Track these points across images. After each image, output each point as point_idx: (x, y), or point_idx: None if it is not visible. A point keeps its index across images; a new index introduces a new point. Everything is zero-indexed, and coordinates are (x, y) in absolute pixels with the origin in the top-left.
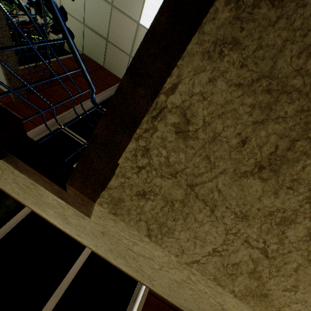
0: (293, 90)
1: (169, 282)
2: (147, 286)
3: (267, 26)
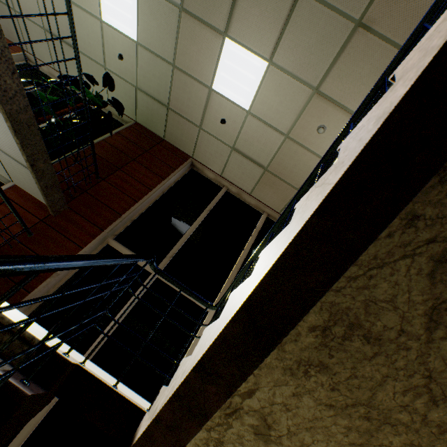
0: (399, 423)
1: None
2: None
3: (361, 359)
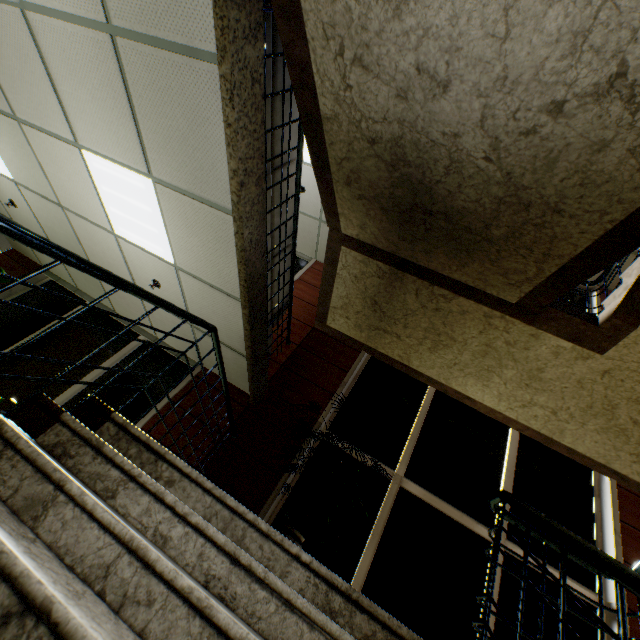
0: None
1: None
2: (615, 473)
3: None
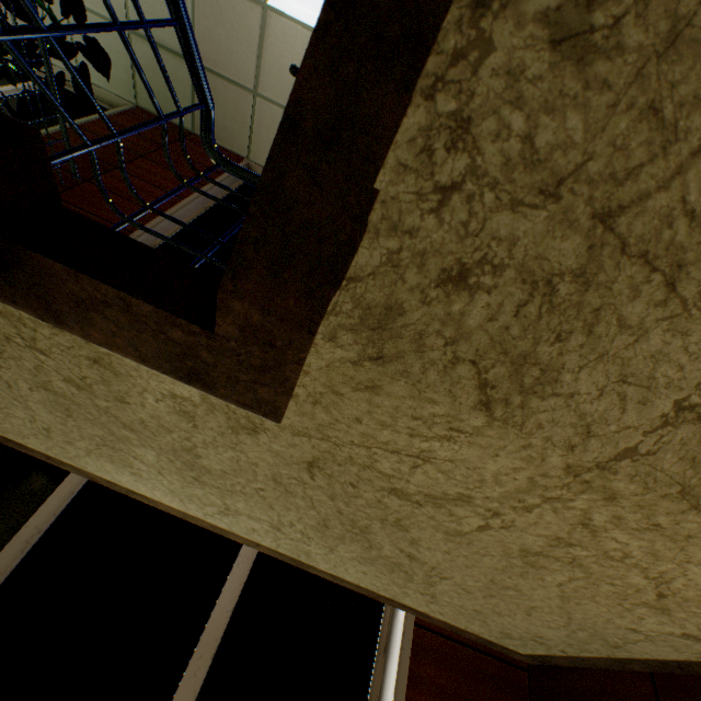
0: None
1: (496, 567)
2: (411, 609)
3: None
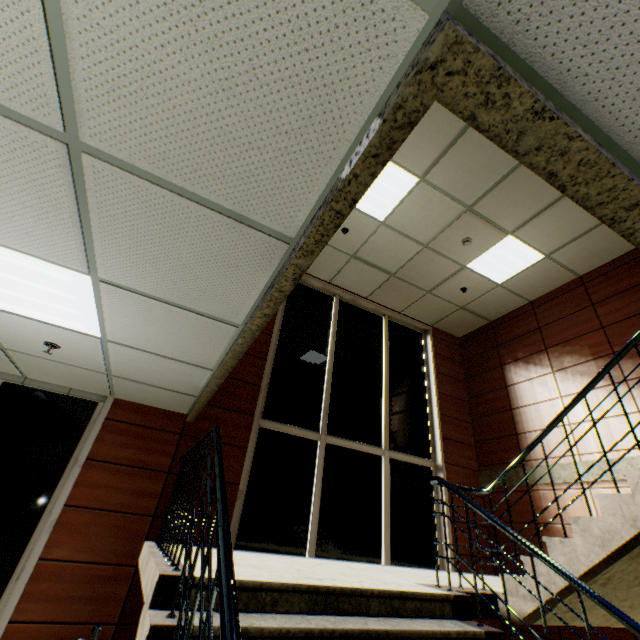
0: None
1: None
2: None
3: None
